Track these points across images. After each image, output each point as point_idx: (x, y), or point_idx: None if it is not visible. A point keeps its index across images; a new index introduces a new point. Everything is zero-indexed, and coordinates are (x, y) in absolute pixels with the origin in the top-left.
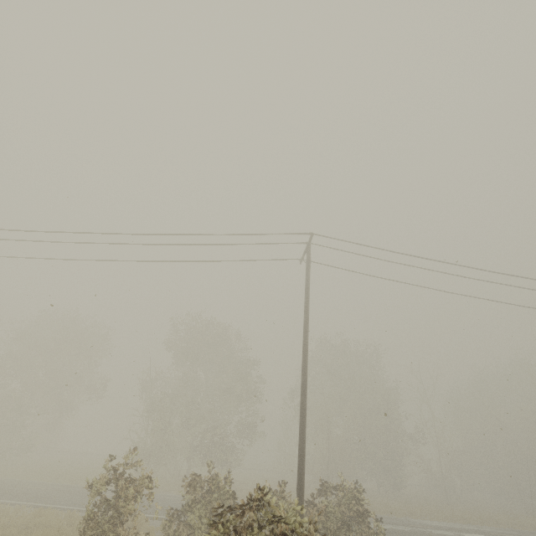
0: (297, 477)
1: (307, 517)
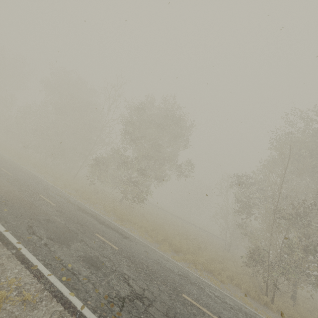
0: None
1: None
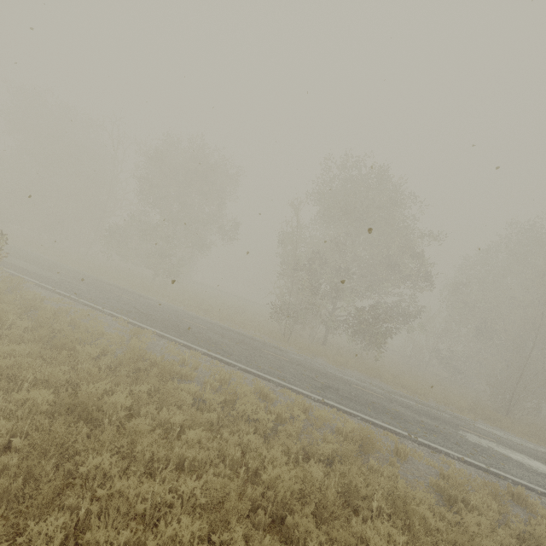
0: None
1: None
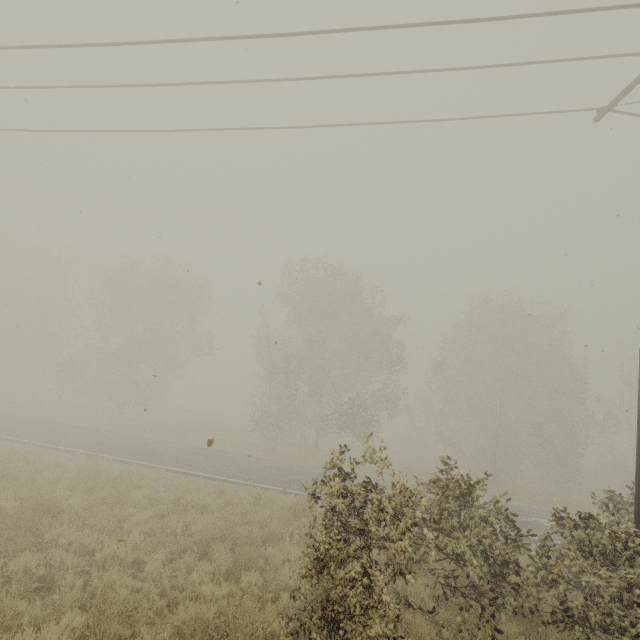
0: (639, 501)
1: (600, 545)
